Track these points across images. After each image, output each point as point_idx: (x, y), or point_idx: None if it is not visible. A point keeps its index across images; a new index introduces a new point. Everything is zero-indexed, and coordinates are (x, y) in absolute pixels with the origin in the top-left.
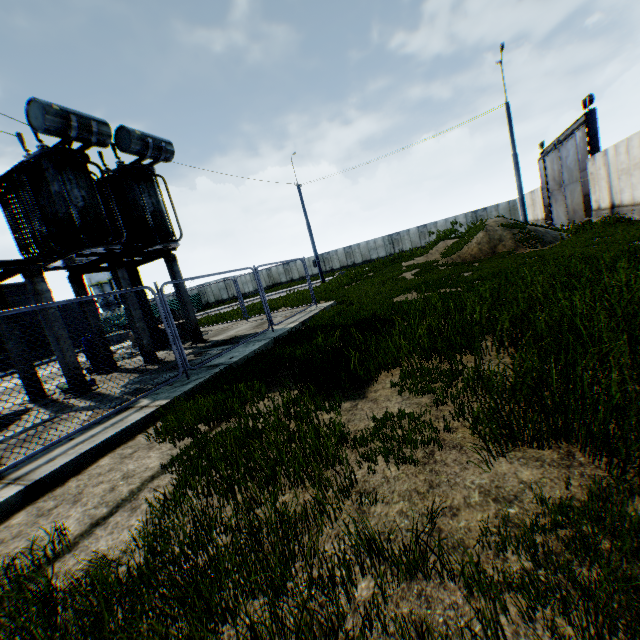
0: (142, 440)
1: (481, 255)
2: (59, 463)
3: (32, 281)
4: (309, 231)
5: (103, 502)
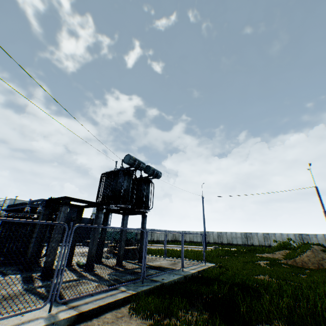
0: (124, 310)
1: (310, 265)
2: (91, 306)
3: (98, 212)
4: (203, 219)
5: None
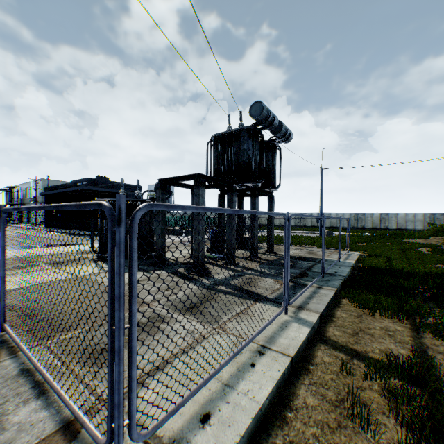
0: (350, 309)
1: None
2: (318, 306)
3: (232, 194)
4: (320, 199)
5: (398, 341)
